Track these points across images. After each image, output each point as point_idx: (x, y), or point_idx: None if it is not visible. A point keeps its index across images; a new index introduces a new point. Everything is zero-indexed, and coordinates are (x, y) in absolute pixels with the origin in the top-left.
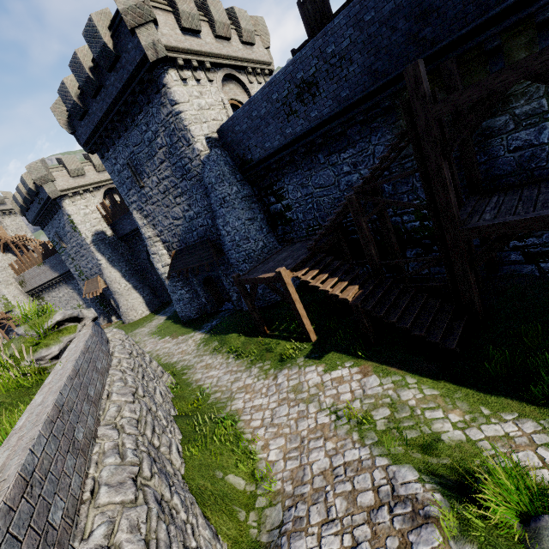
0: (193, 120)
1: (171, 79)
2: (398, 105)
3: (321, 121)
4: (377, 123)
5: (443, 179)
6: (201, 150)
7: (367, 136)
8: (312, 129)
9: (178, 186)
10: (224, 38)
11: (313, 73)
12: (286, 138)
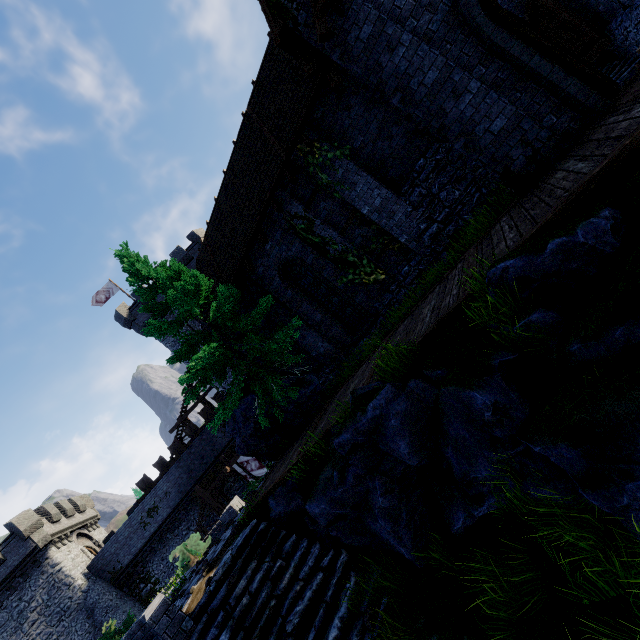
0: (72, 567)
1: (53, 551)
2: (195, 496)
3: (164, 519)
4: (190, 506)
5: (220, 507)
6: (82, 583)
7: (188, 513)
8: (161, 525)
9: (54, 633)
10: (72, 515)
11: (154, 503)
12: (146, 538)
